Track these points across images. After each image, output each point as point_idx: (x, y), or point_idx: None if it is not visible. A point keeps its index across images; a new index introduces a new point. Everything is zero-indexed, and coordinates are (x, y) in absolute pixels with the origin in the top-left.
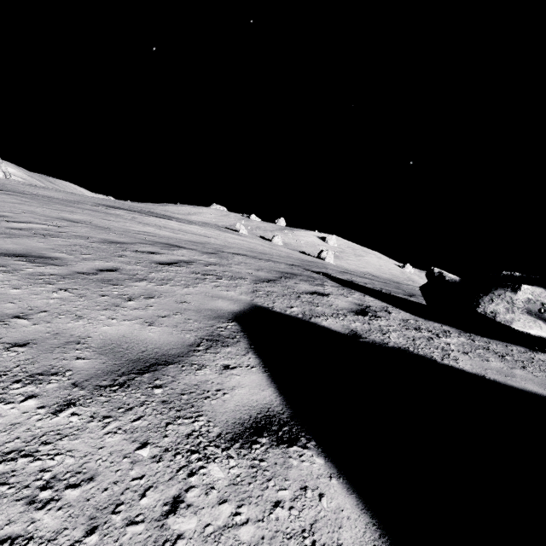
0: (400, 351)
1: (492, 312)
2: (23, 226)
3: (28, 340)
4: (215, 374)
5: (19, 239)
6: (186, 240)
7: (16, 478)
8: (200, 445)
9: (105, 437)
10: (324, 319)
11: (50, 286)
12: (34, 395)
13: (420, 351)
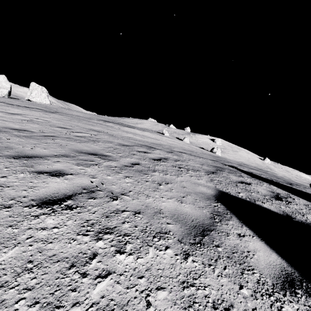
0: None
1: None
2: (80, 135)
3: (138, 210)
4: (238, 240)
5: (86, 143)
6: (151, 142)
7: (197, 299)
8: (269, 291)
9: (218, 278)
10: (262, 202)
11: (120, 174)
12: (167, 246)
13: None
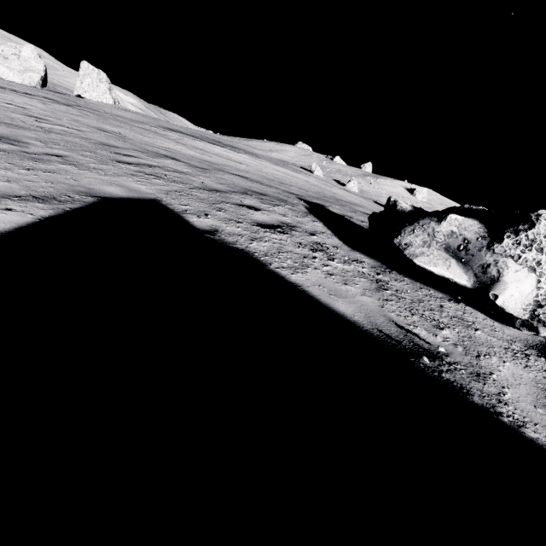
0: (237, 251)
1: (407, 244)
2: (47, 126)
3: None
4: None
5: (21, 130)
6: (202, 159)
7: None
8: None
9: None
10: (202, 218)
11: None
12: None
13: (265, 257)
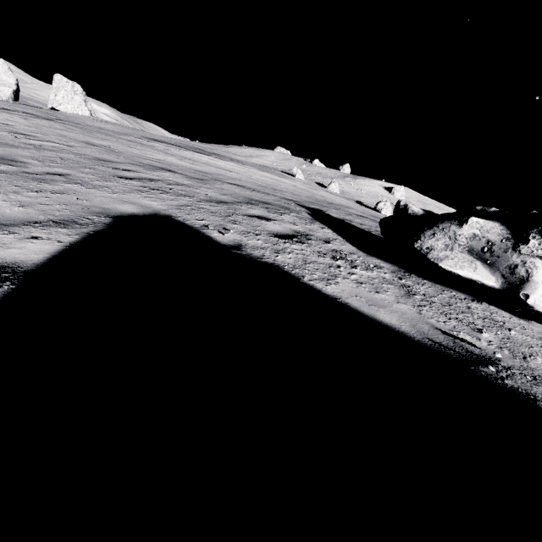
0: (267, 265)
1: (428, 248)
2: (37, 143)
3: None
4: (12, 239)
5: (14, 149)
6: (195, 169)
7: None
8: None
9: None
10: (222, 232)
11: None
12: None
13: (296, 270)
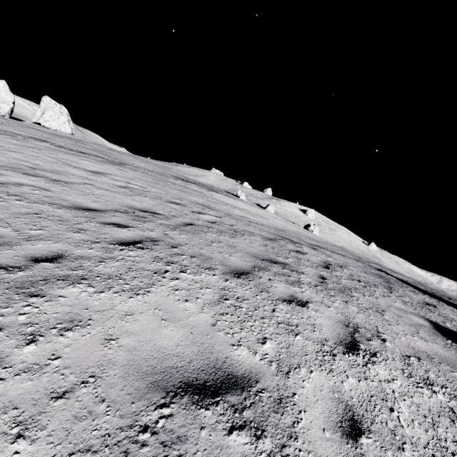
0: None
1: None
2: (209, 218)
3: (414, 354)
4: None
5: (239, 239)
6: (271, 226)
7: None
8: None
9: None
10: None
11: (336, 298)
12: None
13: None
